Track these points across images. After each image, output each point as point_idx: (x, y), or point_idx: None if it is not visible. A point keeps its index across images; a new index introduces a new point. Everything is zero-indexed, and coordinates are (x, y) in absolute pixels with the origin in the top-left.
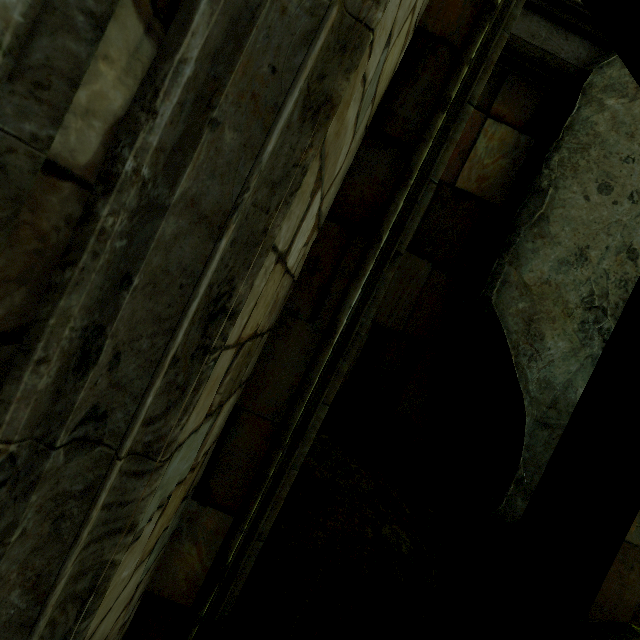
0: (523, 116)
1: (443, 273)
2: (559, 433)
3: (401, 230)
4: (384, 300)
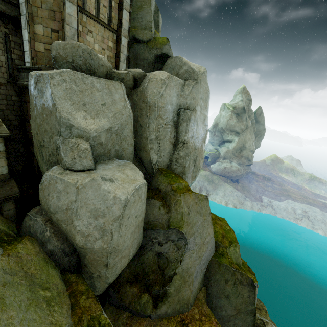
0: None
1: None
2: None
3: None
4: None
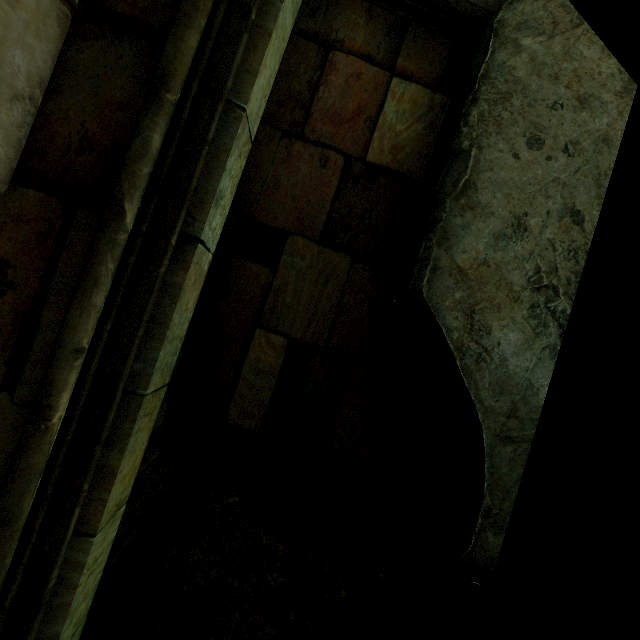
0: (434, 72)
1: (366, 267)
2: (525, 446)
3: (185, 194)
4: (298, 308)
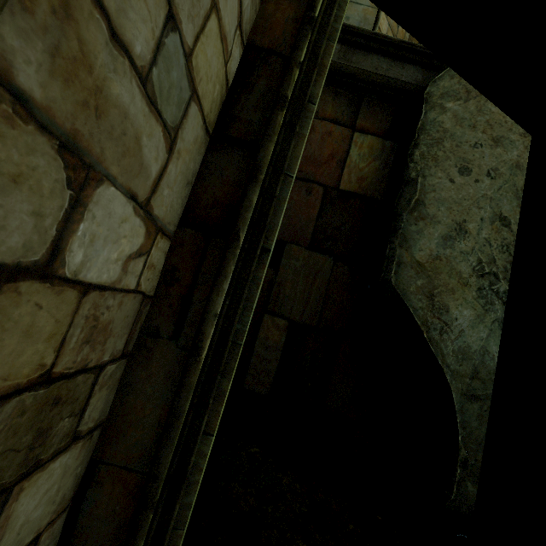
0: (383, 127)
1: (344, 264)
2: (489, 403)
3: (264, 226)
4: (295, 297)
